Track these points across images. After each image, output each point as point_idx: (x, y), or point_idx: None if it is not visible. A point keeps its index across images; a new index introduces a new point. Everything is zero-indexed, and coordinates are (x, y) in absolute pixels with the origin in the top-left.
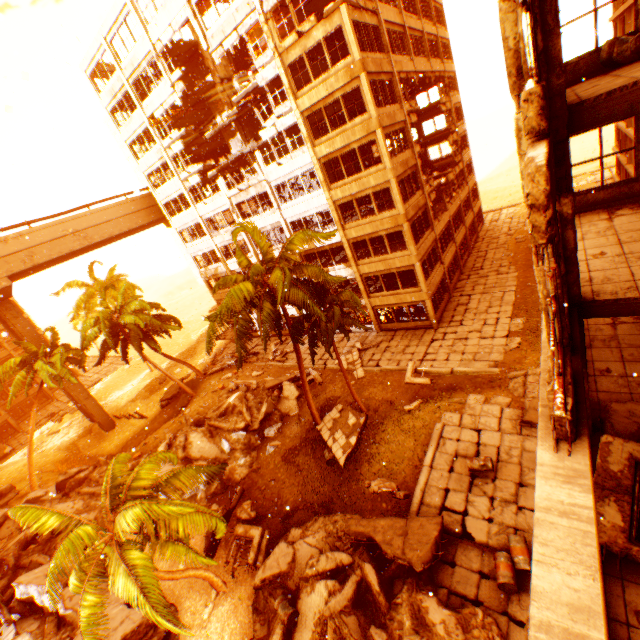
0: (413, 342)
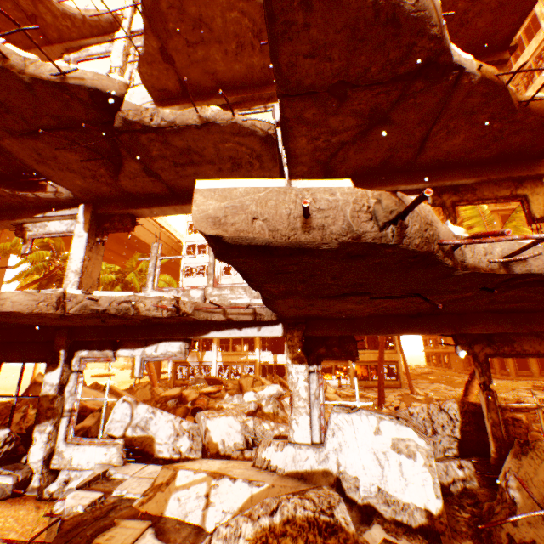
0: (396, 389)
